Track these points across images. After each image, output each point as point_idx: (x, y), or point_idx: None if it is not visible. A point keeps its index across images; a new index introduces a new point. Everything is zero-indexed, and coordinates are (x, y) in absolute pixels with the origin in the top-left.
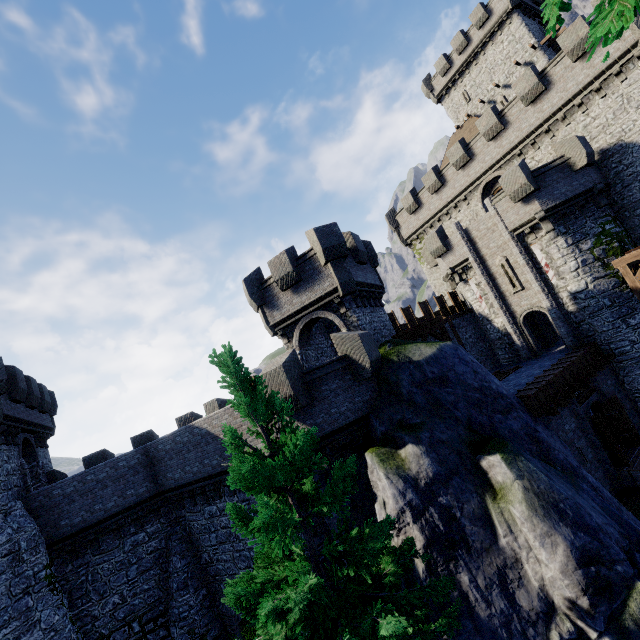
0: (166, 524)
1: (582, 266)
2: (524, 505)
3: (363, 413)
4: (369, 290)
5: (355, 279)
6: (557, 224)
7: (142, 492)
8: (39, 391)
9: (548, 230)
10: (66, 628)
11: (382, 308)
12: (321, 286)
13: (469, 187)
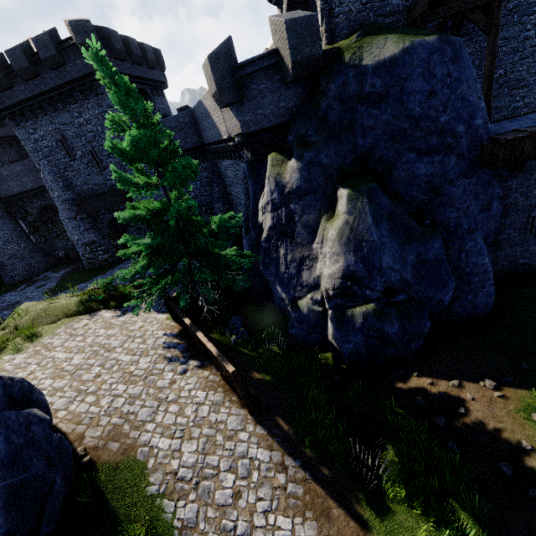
0: (211, 165)
1: None
2: (336, 232)
3: (285, 120)
4: None
5: None
6: None
7: (194, 142)
8: (143, 50)
9: None
10: None
11: None
12: None
13: None
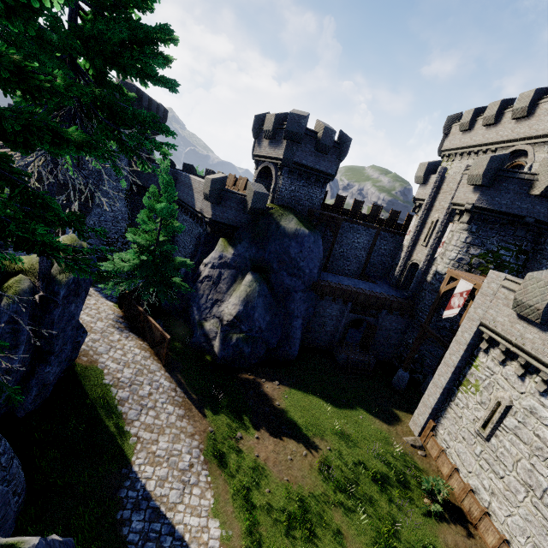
0: None
1: (456, 261)
2: (240, 293)
3: (237, 225)
4: (311, 172)
5: (298, 160)
6: (475, 222)
7: None
8: (158, 108)
9: (462, 221)
10: (125, 215)
11: (322, 189)
12: (278, 151)
13: (504, 143)
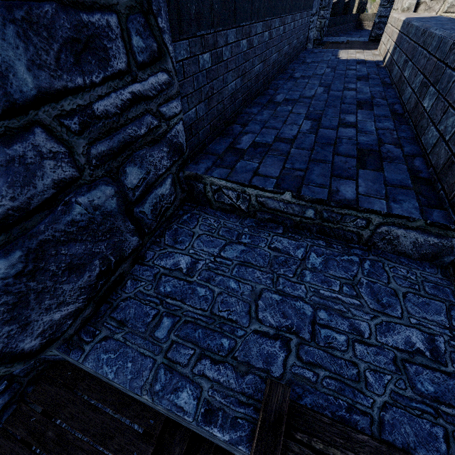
0: None
1: None
2: None
3: None
4: None
5: None
6: None
7: None
8: None
9: None
10: None
11: None
12: None
13: None
